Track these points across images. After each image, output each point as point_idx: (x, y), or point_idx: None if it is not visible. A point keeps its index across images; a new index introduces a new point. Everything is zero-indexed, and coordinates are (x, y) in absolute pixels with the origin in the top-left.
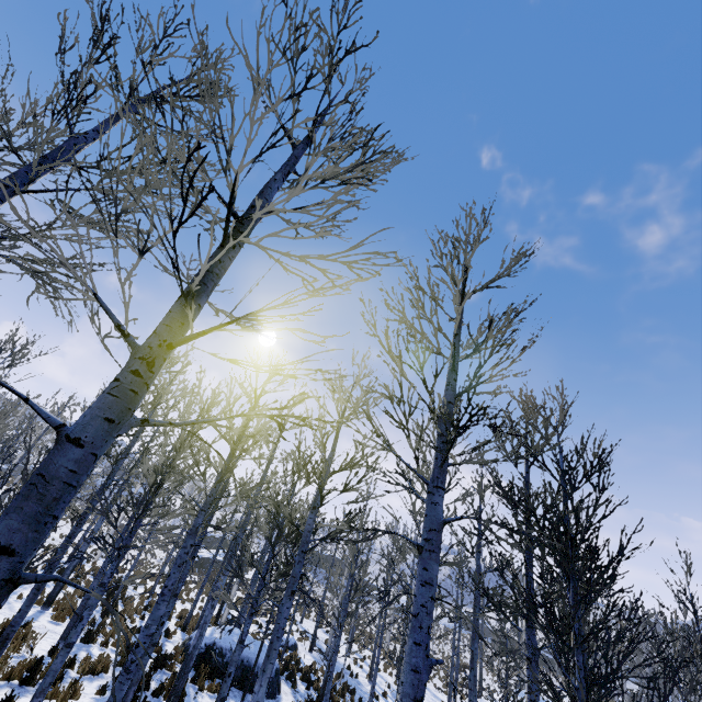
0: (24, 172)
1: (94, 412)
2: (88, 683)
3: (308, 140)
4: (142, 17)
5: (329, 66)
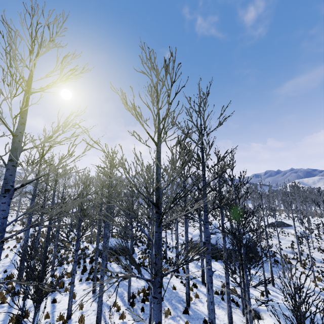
0: (10, 175)
1: (157, 312)
2: None
3: (160, 137)
4: (10, 28)
5: (168, 103)
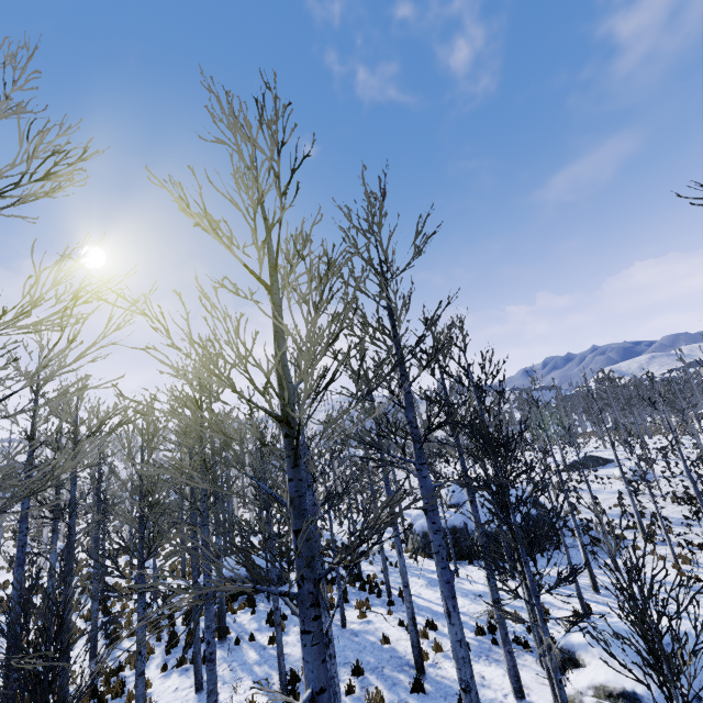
0: None
1: (315, 665)
2: (147, 671)
3: (276, 272)
4: None
5: (279, 193)
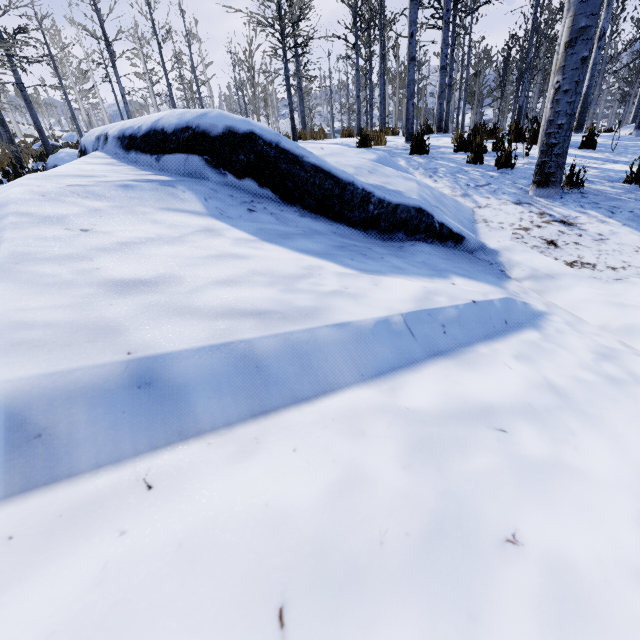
0: None
1: None
2: None
3: None
4: None
5: None
